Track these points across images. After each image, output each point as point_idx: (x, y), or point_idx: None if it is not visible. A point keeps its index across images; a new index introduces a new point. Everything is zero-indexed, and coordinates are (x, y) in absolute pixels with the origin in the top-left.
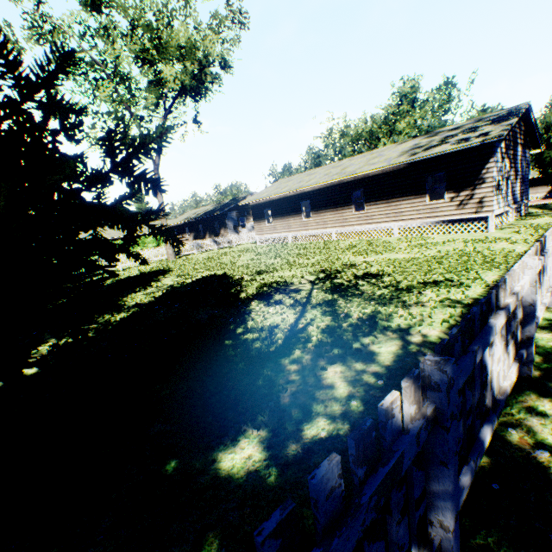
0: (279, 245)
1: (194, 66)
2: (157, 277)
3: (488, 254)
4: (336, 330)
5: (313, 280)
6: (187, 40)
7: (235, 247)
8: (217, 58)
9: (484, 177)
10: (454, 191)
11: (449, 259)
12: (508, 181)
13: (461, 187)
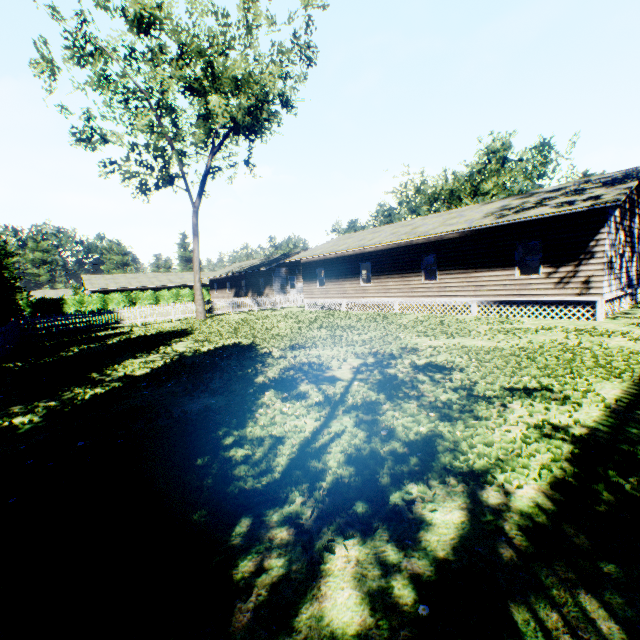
0: (329, 312)
1: (250, 102)
2: (171, 339)
3: (601, 354)
4: (369, 462)
5: (358, 366)
6: (245, 72)
7: (279, 309)
8: (276, 93)
9: (592, 250)
10: (551, 264)
11: (545, 354)
12: (622, 258)
13: (561, 261)
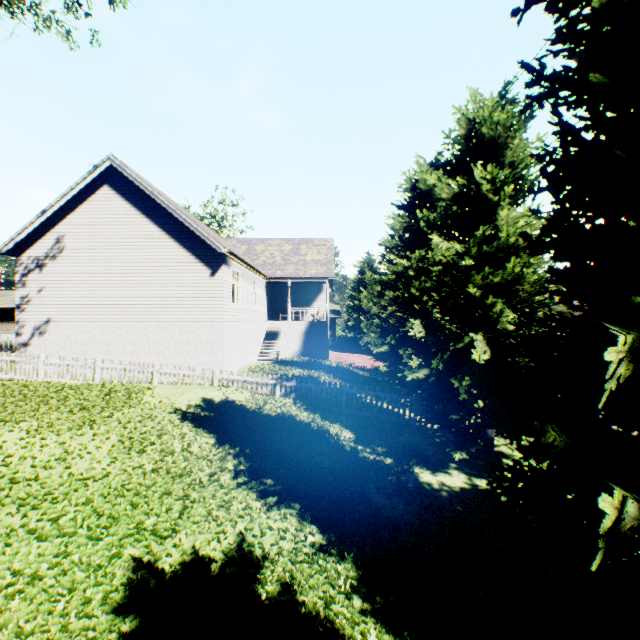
0: None
1: None
2: None
3: None
4: None
5: None
6: None
7: None
8: None
9: None
10: None
11: None
12: None
13: None
